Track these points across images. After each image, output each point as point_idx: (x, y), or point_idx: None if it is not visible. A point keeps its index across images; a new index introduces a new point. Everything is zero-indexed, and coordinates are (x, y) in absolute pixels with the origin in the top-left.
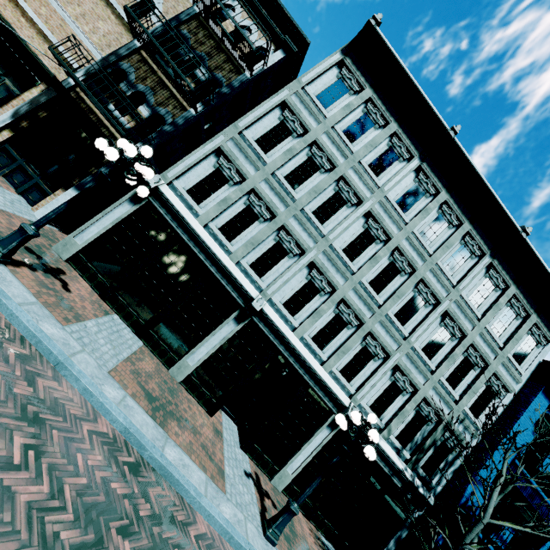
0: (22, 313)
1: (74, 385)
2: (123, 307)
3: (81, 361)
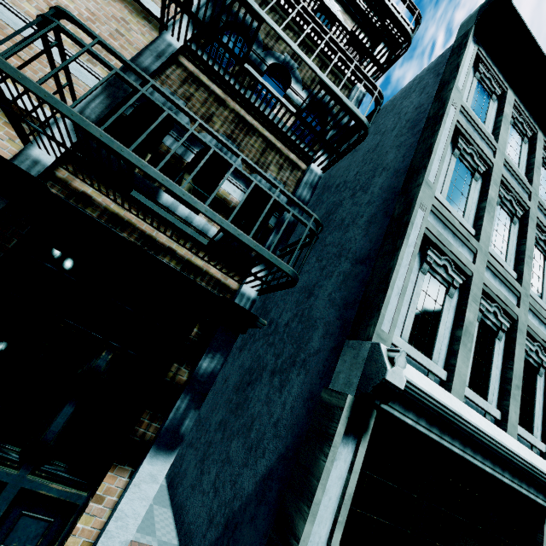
0: None
1: None
2: None
3: None
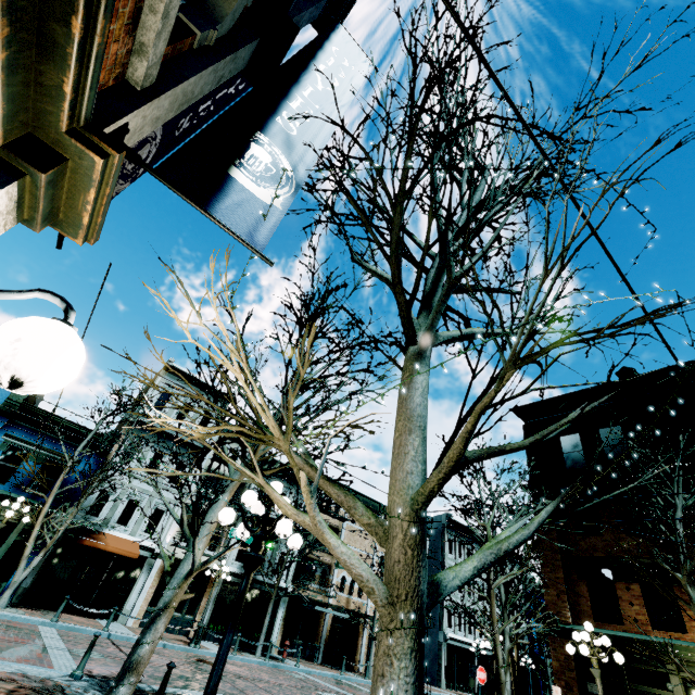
0: None
1: None
2: (458, 687)
3: None
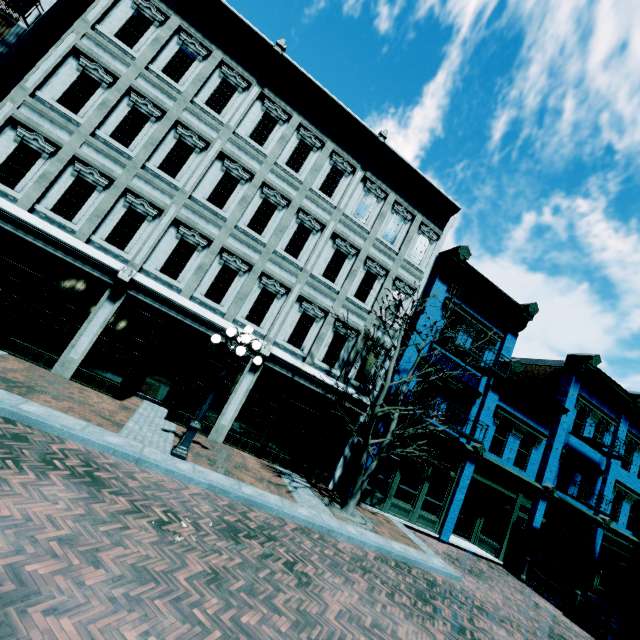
0: None
1: None
2: None
3: None
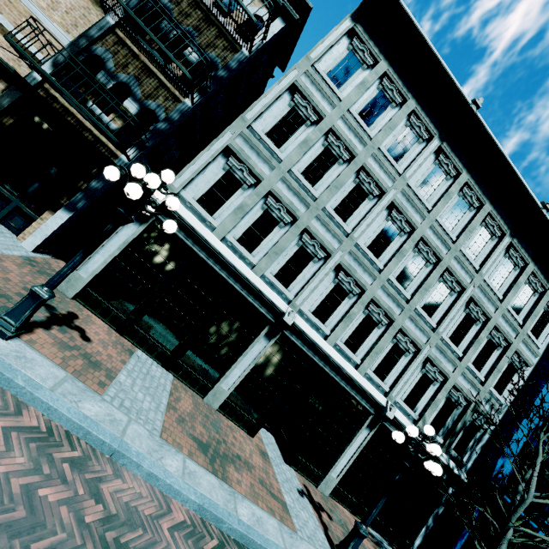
0: (59, 401)
1: (136, 472)
2: (144, 340)
3: (133, 437)
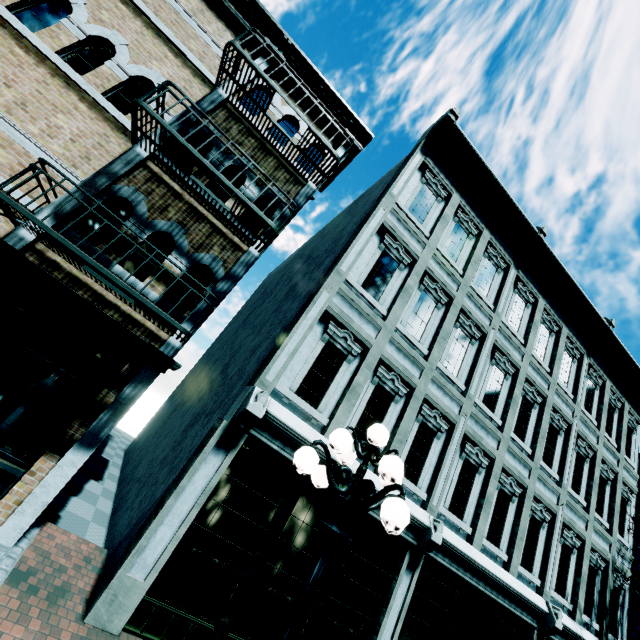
0: None
1: None
2: None
3: None
